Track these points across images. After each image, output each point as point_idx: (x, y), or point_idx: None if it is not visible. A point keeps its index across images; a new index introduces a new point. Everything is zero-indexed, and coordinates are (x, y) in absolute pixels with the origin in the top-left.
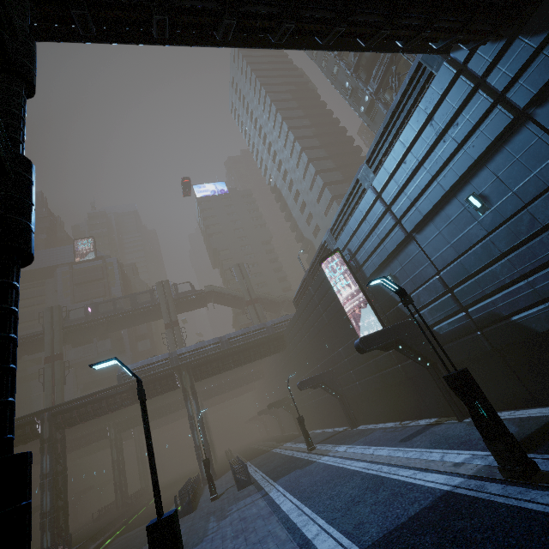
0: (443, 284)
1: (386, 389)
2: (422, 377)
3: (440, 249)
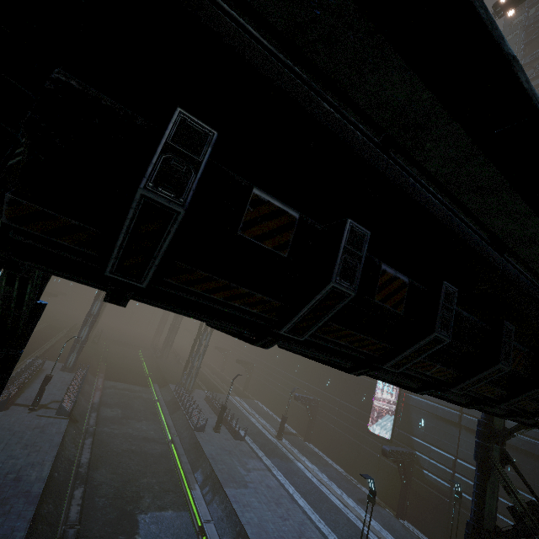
0: (453, 464)
1: (354, 451)
2: (388, 474)
3: (470, 451)
